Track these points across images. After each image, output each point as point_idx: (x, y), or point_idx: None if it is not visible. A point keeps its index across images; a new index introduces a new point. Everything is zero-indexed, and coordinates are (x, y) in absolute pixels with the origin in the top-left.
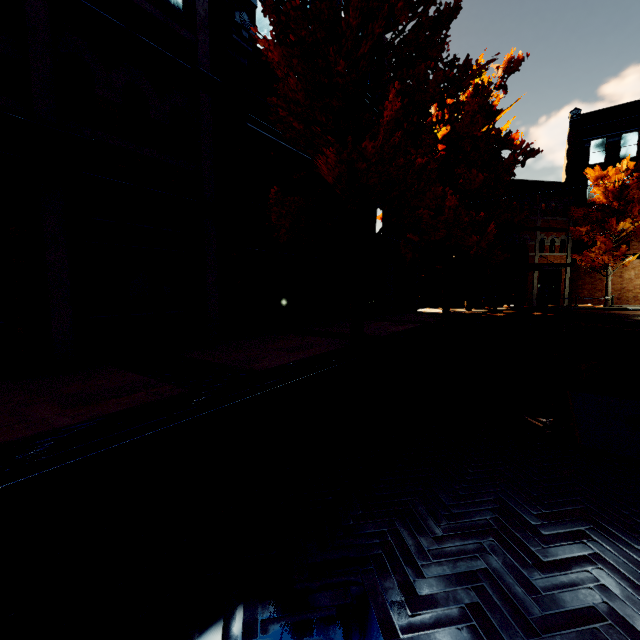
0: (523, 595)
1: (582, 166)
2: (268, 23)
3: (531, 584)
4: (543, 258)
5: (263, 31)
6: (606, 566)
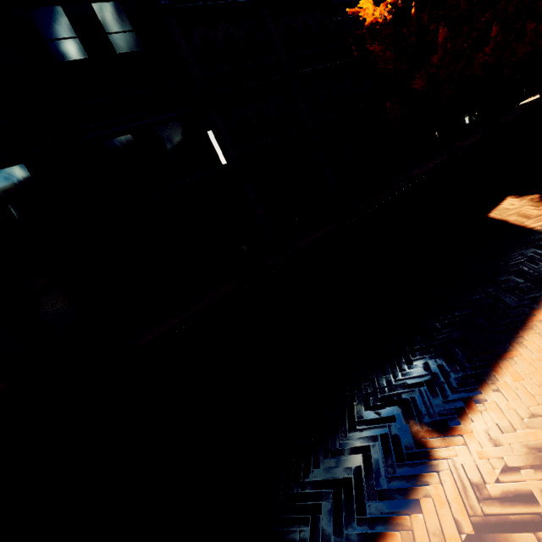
0: None
1: None
2: None
3: None
4: None
5: None
6: None
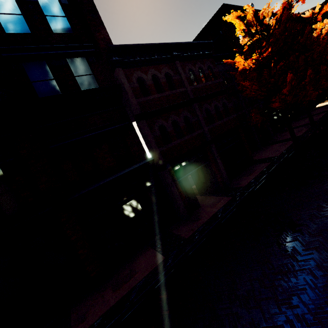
0: None
1: None
2: None
3: None
4: None
5: None
6: None
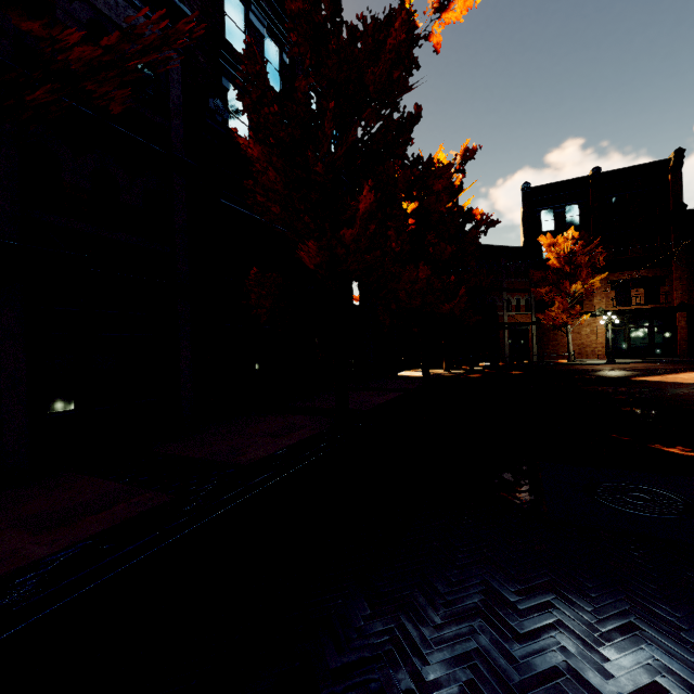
0: (506, 666)
1: (536, 233)
2: (240, 104)
3: (512, 655)
4: (511, 317)
5: (235, 111)
6: (566, 630)
